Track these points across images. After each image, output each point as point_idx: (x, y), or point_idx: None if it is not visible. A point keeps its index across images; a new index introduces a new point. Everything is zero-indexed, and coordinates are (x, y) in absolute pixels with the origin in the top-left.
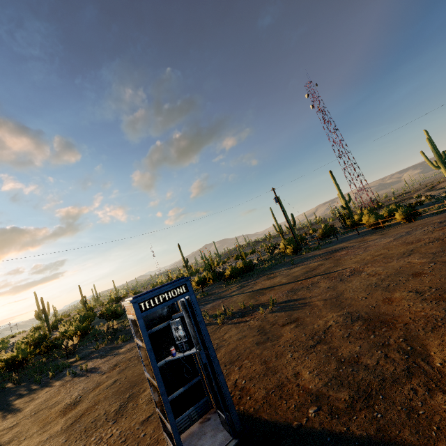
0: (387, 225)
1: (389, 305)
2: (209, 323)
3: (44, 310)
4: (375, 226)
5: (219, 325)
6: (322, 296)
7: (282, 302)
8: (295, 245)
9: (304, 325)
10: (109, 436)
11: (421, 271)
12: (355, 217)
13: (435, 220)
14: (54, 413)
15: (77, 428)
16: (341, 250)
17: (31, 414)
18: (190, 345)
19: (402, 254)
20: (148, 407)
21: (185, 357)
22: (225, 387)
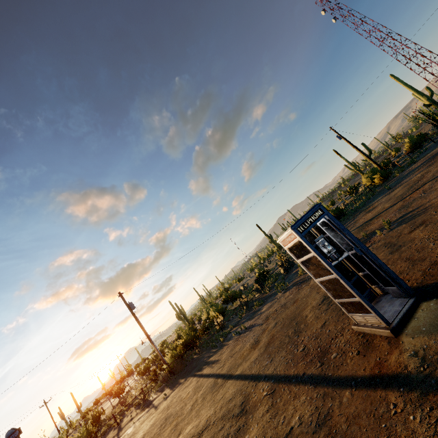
0: None
1: None
2: None
3: (181, 311)
4: None
5: None
6: None
7: (397, 219)
8: (381, 172)
9: (434, 222)
10: (301, 342)
11: None
12: None
13: None
14: (246, 351)
15: (271, 349)
16: None
17: (229, 358)
18: (340, 254)
19: None
20: (318, 320)
21: (338, 266)
22: (386, 267)
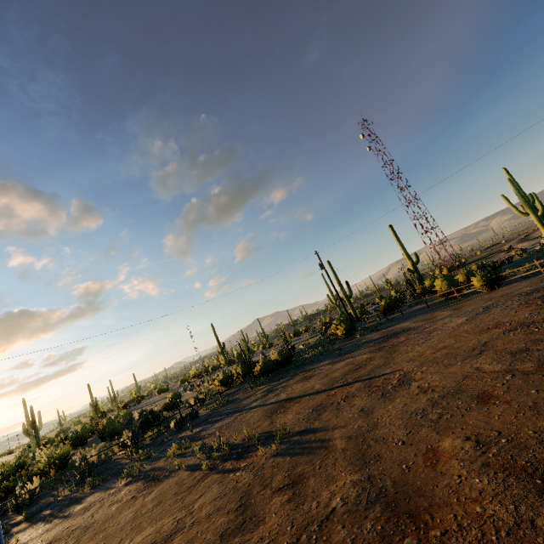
0: (465, 294)
1: (431, 469)
2: (197, 465)
3: (34, 423)
4: (450, 295)
5: (206, 472)
6: (348, 428)
7: (297, 434)
8: (347, 325)
9: (301, 497)
10: None
11: (491, 390)
12: (426, 283)
13: (524, 288)
14: None
15: None
16: (401, 334)
17: None
18: None
19: (471, 351)
20: None
21: None
22: None
